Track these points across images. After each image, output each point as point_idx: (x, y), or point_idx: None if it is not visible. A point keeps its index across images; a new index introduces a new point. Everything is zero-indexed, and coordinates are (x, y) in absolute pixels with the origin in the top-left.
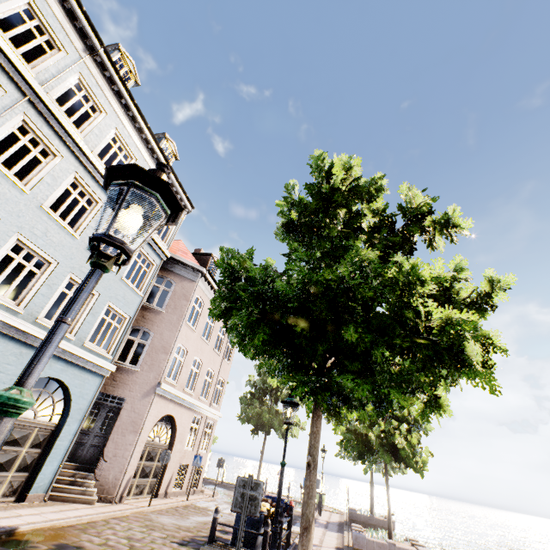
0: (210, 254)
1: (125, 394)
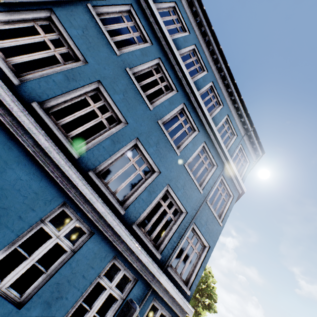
0: None
1: None
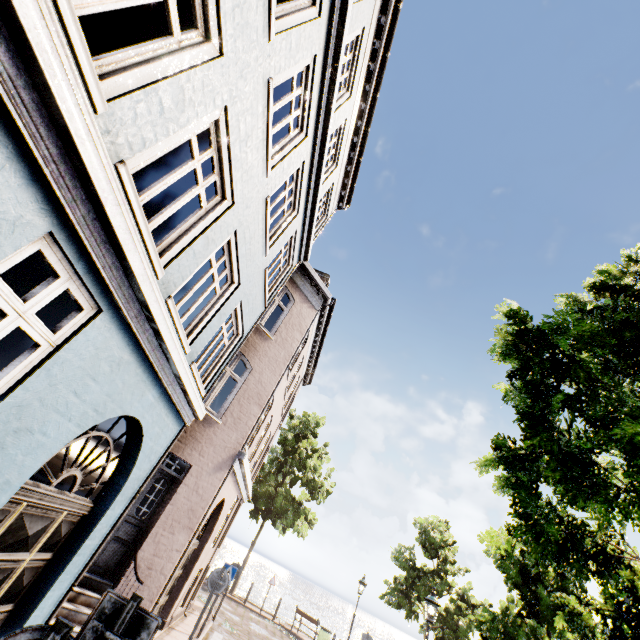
0: (325, 275)
1: (191, 458)
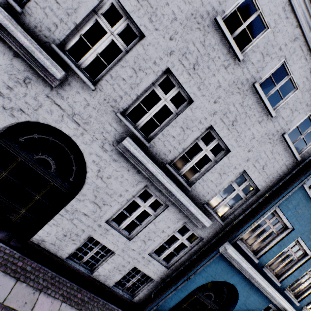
0: None
1: None
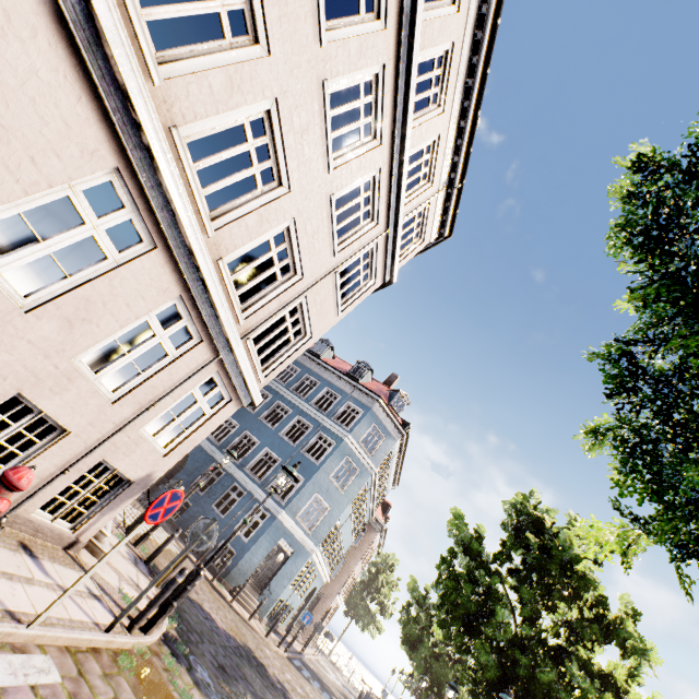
0: (389, 504)
1: (324, 591)
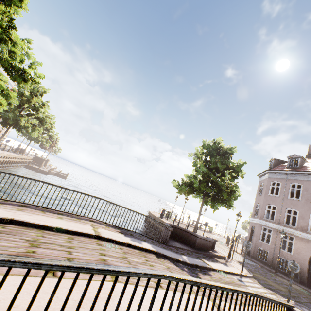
0: None
1: None
